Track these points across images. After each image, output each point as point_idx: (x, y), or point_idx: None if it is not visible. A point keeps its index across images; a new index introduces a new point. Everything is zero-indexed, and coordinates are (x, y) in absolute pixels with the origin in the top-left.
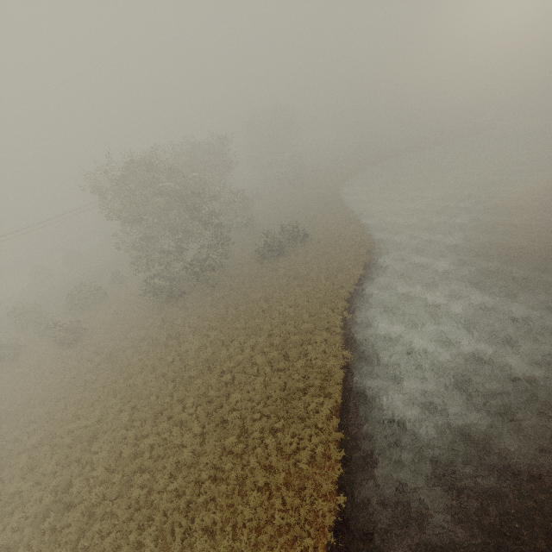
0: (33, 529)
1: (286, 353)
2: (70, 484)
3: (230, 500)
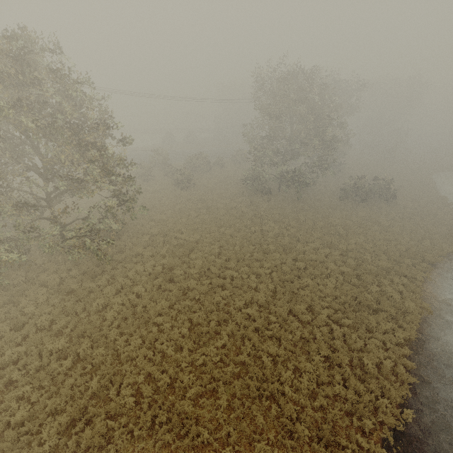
0: (147, 279)
1: (357, 275)
2: (171, 268)
3: (293, 348)
